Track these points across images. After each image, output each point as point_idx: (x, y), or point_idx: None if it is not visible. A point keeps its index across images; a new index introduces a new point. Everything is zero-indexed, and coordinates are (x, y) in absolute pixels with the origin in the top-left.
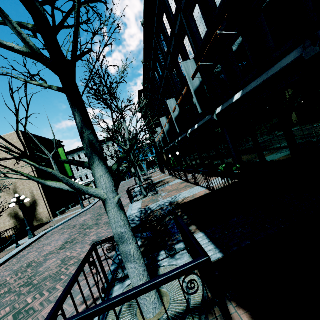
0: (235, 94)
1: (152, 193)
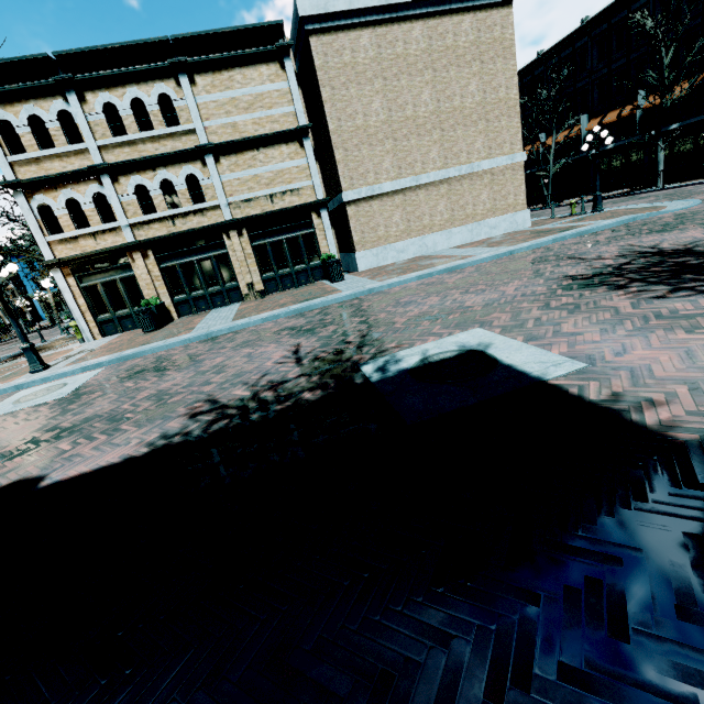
0: (671, 125)
1: (560, 202)
